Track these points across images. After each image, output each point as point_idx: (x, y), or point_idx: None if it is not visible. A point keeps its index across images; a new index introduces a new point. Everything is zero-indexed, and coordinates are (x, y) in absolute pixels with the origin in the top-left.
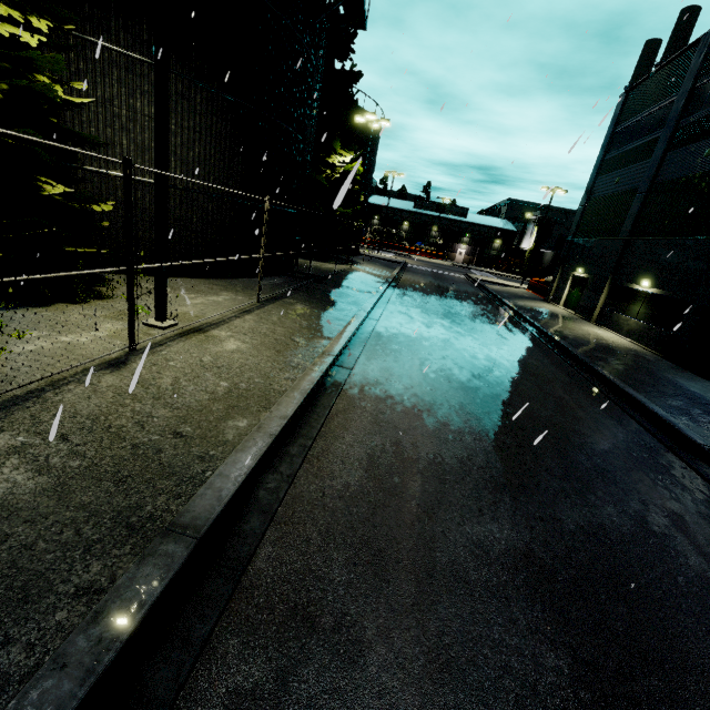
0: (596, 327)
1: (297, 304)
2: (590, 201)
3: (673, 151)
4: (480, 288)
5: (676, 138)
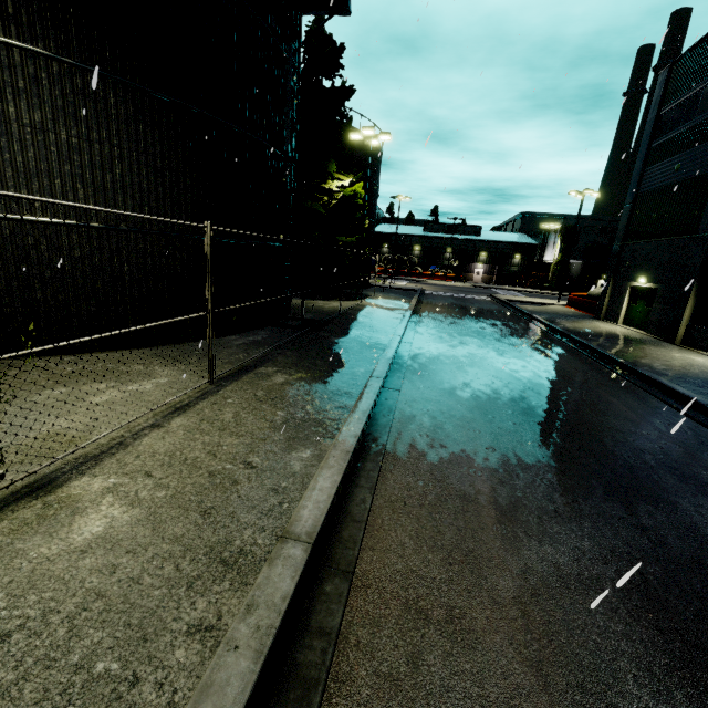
0: (688, 352)
1: (277, 375)
2: (640, 197)
3: None
4: (515, 312)
5: None
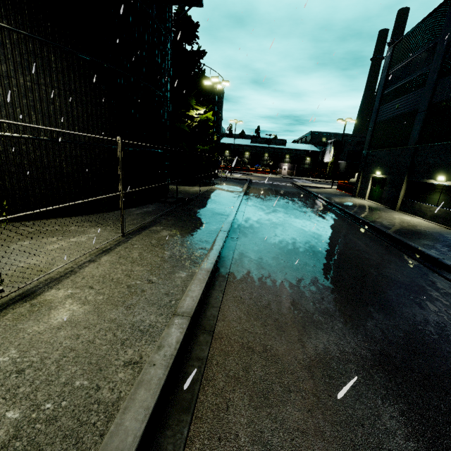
0: (402, 214)
1: (163, 231)
2: (377, 123)
3: (444, 78)
4: (306, 192)
5: (444, 68)
